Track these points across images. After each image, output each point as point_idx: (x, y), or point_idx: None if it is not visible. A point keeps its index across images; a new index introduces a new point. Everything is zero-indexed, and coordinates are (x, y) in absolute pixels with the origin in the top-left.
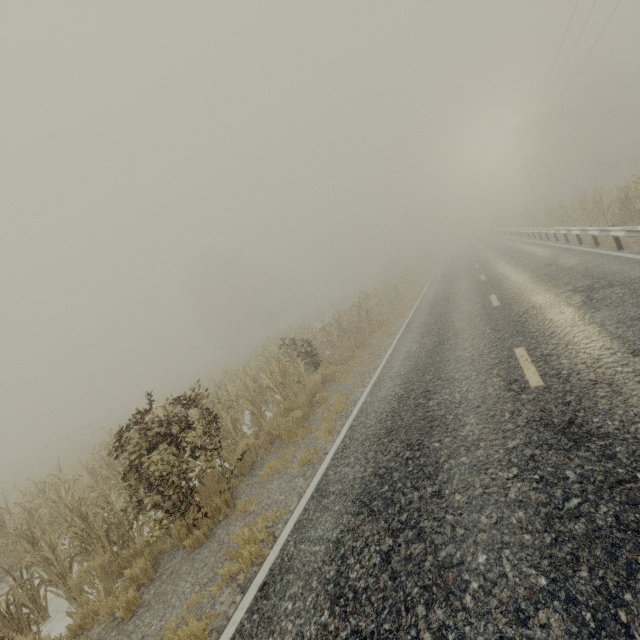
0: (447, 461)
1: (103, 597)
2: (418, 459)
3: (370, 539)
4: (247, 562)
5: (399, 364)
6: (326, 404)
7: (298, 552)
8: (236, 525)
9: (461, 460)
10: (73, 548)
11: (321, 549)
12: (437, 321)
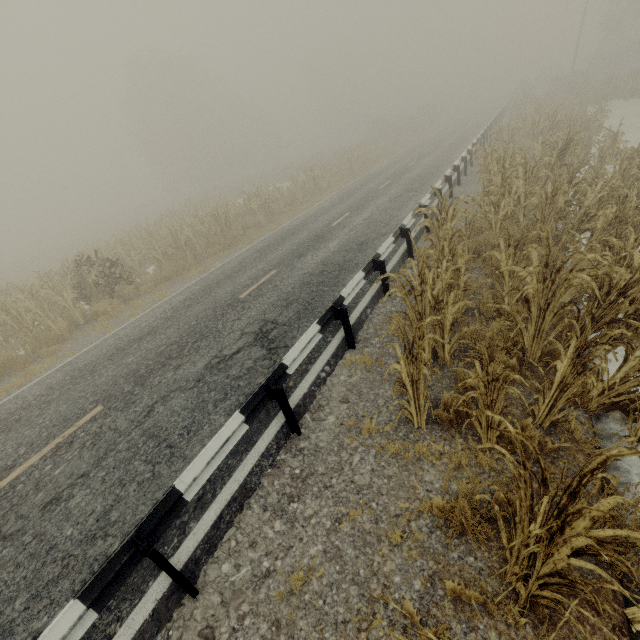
0: None
1: None
2: None
3: None
4: None
5: (105, 345)
6: (43, 362)
7: None
8: None
9: None
10: None
11: None
12: (215, 284)
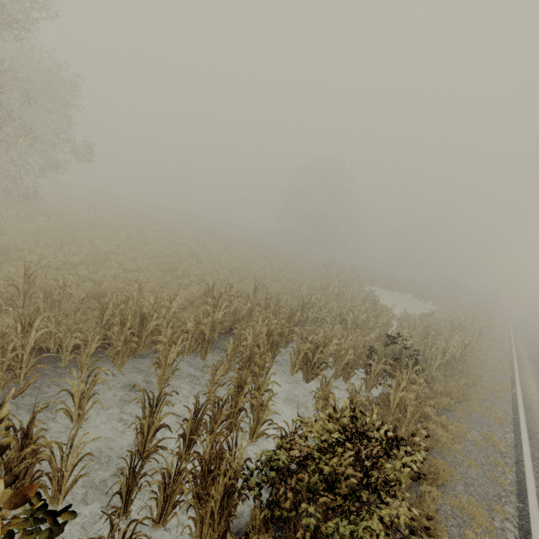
0: None
1: None
2: None
3: None
4: None
5: None
6: (451, 490)
7: None
8: None
9: None
10: (193, 487)
11: None
12: None
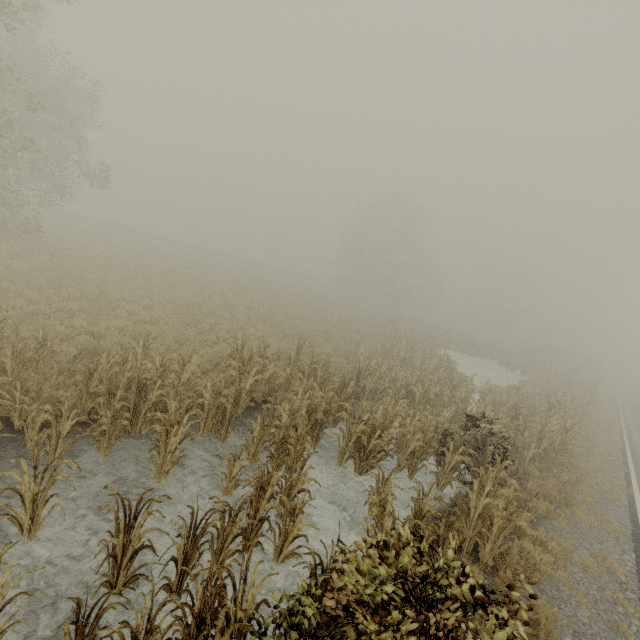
0: None
1: None
2: None
3: None
4: None
5: None
6: None
7: None
8: None
9: None
10: None
11: None
12: None
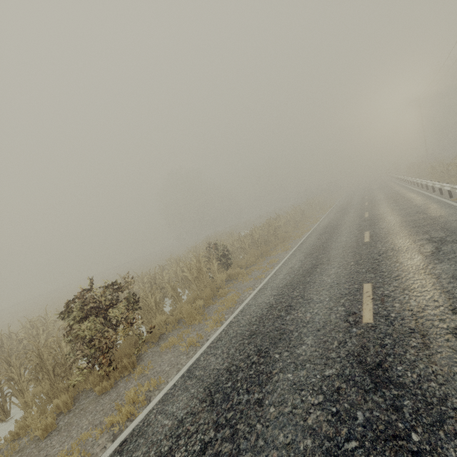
0: (278, 373)
1: (35, 417)
2: (260, 365)
3: (201, 427)
4: (124, 417)
5: (281, 277)
6: (224, 298)
7: (155, 421)
8: (132, 382)
9: (287, 376)
10: (30, 375)
11: (168, 424)
12: (320, 246)
